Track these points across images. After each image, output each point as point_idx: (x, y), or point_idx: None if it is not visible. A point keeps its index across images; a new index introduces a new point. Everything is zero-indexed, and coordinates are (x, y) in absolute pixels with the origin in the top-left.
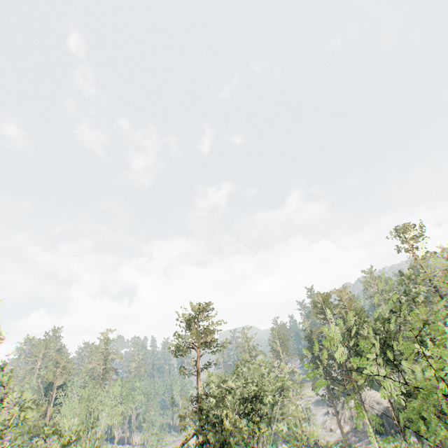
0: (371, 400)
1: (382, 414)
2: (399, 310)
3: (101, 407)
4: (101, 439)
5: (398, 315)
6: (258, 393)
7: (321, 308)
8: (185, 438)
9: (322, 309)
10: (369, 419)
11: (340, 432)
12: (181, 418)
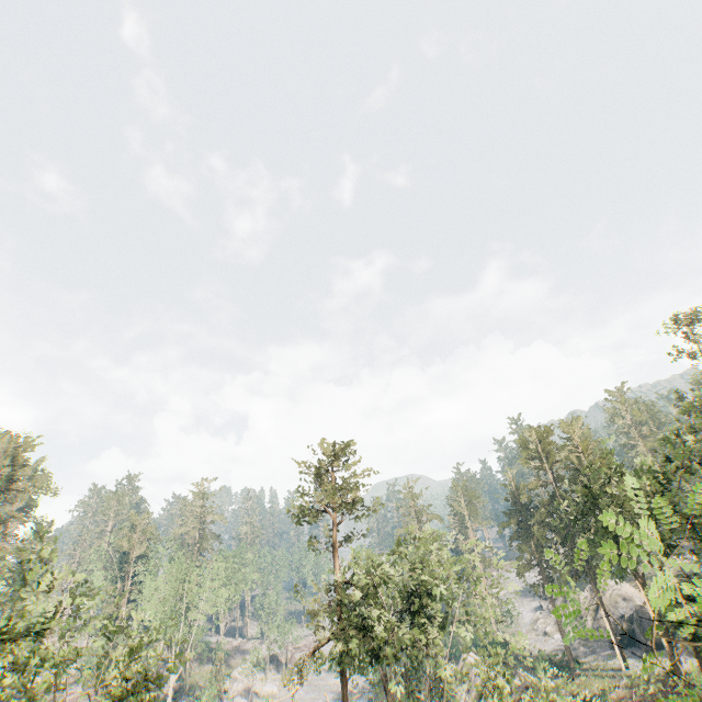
0: (613, 594)
1: (632, 617)
2: (678, 457)
3: (196, 590)
4: (201, 632)
5: (674, 465)
6: (431, 583)
7: (535, 451)
8: (317, 646)
9: (536, 452)
10: (611, 624)
11: (560, 638)
12: (311, 614)
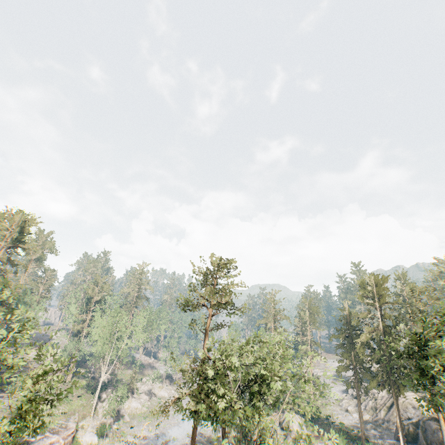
0: (406, 402)
1: (418, 423)
2: None
3: (124, 330)
4: (126, 353)
5: None
6: (270, 377)
7: (371, 291)
8: (178, 399)
9: (372, 292)
10: (402, 427)
11: (357, 417)
12: (182, 371)
